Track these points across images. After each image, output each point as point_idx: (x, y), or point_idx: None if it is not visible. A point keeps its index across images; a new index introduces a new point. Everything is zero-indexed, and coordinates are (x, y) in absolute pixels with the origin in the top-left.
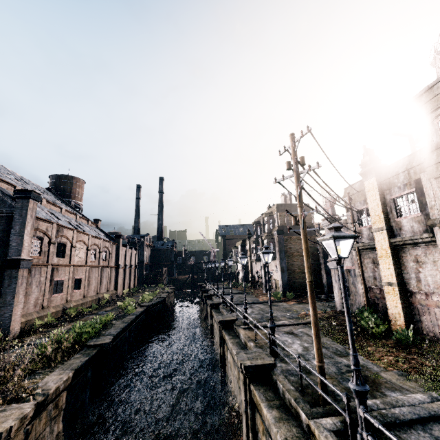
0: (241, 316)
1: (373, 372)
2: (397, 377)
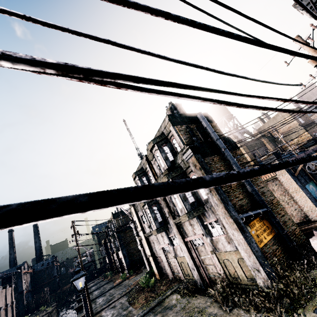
0: None
1: (131, 313)
2: (138, 309)
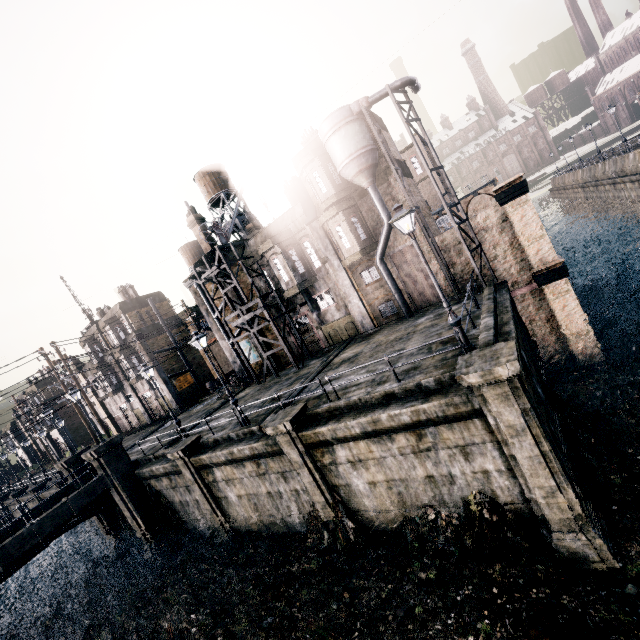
0: (31, 482)
1: None
2: None
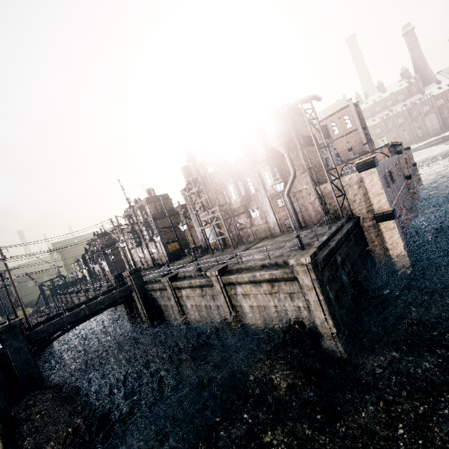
0: (92, 286)
1: None
2: None
